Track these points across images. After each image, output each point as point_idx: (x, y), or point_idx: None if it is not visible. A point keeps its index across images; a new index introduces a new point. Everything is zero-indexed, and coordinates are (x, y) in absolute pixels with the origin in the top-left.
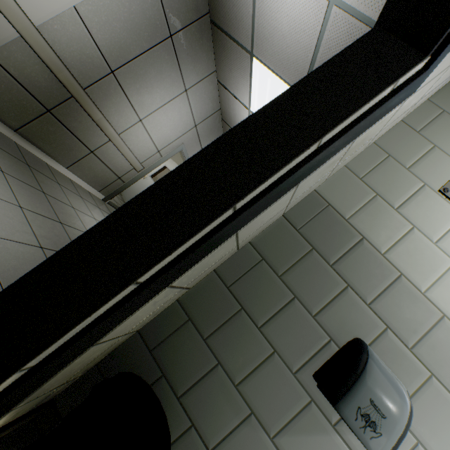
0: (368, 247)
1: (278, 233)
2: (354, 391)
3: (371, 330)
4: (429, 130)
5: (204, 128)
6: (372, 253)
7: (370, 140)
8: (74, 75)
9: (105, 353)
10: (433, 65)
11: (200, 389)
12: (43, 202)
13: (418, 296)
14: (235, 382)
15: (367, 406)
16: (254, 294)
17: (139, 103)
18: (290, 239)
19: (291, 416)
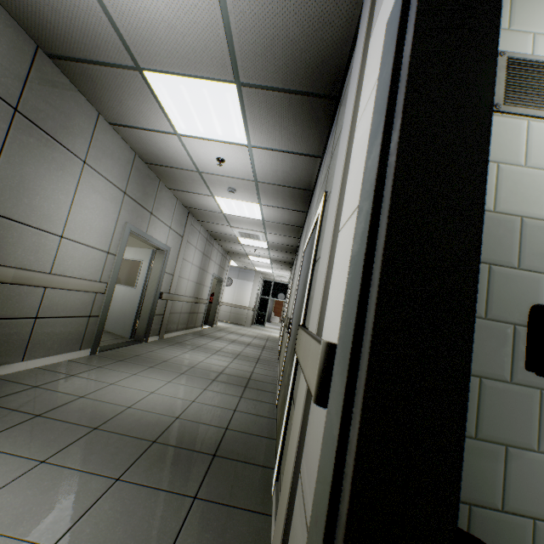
0: None
1: None
2: None
3: (537, 289)
4: None
5: (135, 188)
6: (484, 217)
7: None
8: None
9: None
10: None
11: None
12: (51, 427)
13: None
14: (472, 435)
15: None
16: None
17: (43, 218)
18: None
19: (537, 418)
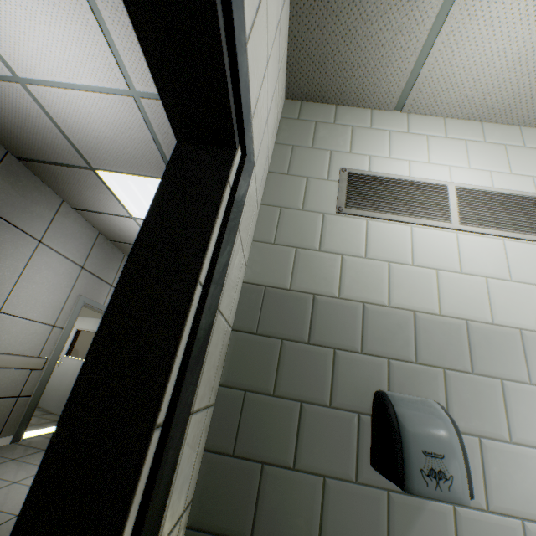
0: (324, 301)
1: (241, 351)
2: (408, 458)
3: (380, 373)
4: (294, 167)
5: (95, 262)
6: (330, 303)
7: (256, 208)
8: None
9: None
10: (248, 148)
11: None
12: None
13: (388, 311)
14: None
15: (425, 461)
16: (264, 437)
17: None
18: (256, 348)
19: (385, 528)
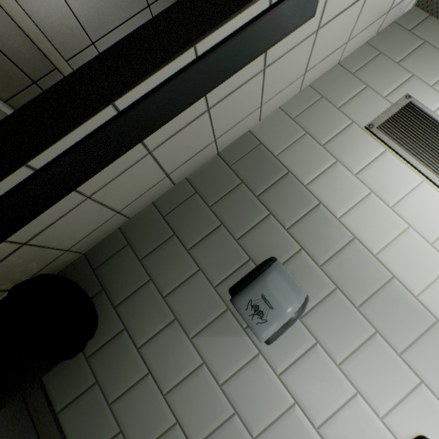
0: (292, 180)
1: (212, 170)
2: (249, 288)
3: (287, 251)
4: (364, 71)
5: None
6: (295, 185)
7: (300, 79)
8: (55, 47)
9: (52, 268)
10: None
11: (133, 300)
12: None
13: (333, 221)
14: (164, 294)
15: (258, 299)
16: (186, 222)
17: None
18: (222, 174)
19: (209, 321)
